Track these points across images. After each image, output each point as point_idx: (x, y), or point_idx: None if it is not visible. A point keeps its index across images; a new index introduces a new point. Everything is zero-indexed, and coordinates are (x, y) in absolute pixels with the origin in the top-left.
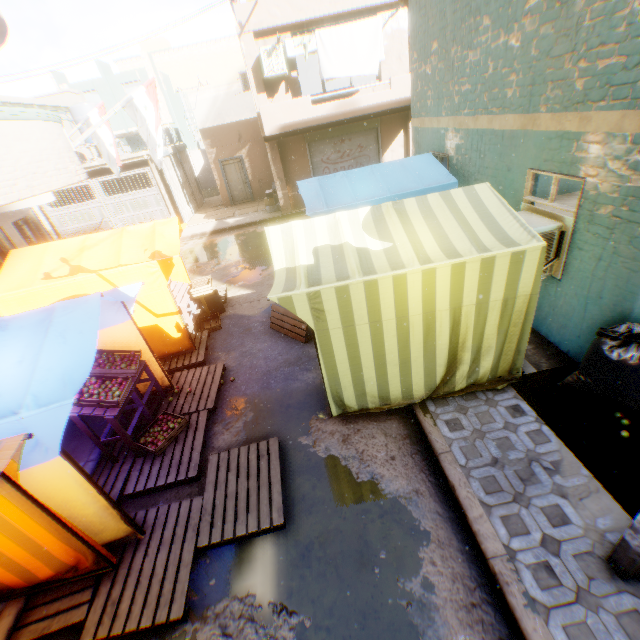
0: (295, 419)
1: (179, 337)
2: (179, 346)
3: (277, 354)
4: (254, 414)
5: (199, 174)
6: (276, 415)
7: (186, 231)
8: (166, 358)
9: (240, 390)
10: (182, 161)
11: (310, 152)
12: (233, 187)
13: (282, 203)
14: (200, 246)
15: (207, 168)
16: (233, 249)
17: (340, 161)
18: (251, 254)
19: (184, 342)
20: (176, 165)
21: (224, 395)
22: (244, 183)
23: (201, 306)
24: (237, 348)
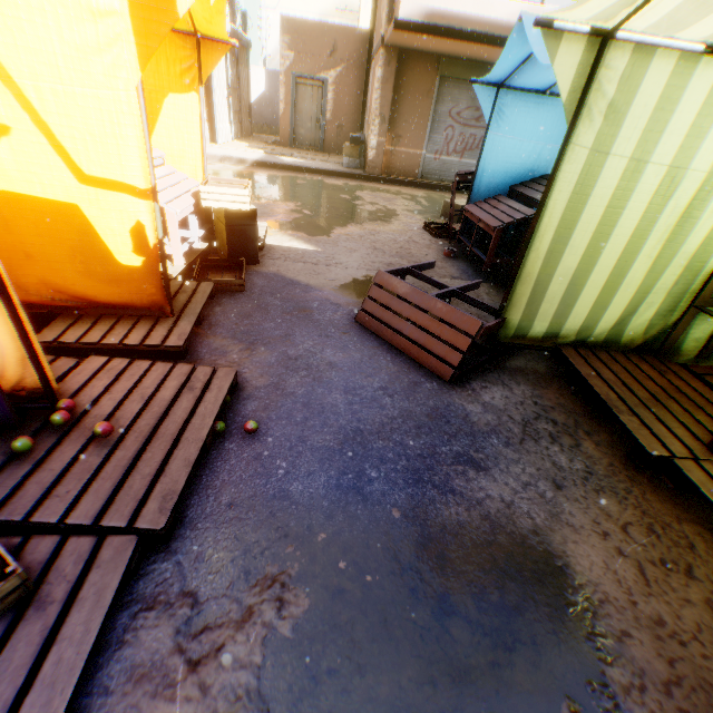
0: (489, 698)
1: (135, 267)
2: (129, 291)
3: (379, 389)
4: (313, 604)
5: (254, 102)
6: (403, 642)
7: (216, 150)
8: (85, 311)
9: (269, 472)
10: (239, 60)
11: (438, 94)
12: (300, 122)
13: (371, 156)
14: (232, 172)
15: (267, 98)
16: (285, 188)
17: (473, 125)
18: (315, 201)
19: (146, 285)
20: (229, 58)
21: (214, 475)
22: (317, 122)
23: (211, 242)
24: (274, 342)
